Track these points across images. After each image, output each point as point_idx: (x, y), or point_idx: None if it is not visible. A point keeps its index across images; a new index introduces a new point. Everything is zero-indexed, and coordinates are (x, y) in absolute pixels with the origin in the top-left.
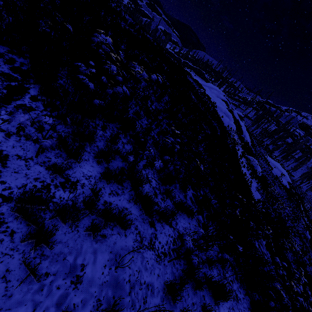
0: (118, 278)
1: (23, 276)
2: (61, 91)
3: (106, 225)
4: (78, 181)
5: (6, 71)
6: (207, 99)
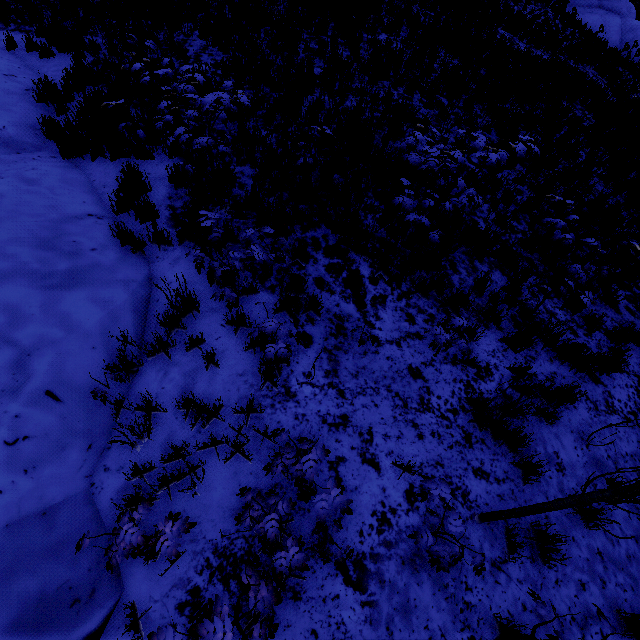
0: (595, 456)
1: (518, 474)
2: (379, 246)
3: (557, 406)
4: (487, 364)
5: (326, 263)
6: (536, 1)
